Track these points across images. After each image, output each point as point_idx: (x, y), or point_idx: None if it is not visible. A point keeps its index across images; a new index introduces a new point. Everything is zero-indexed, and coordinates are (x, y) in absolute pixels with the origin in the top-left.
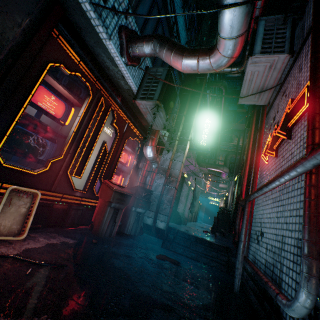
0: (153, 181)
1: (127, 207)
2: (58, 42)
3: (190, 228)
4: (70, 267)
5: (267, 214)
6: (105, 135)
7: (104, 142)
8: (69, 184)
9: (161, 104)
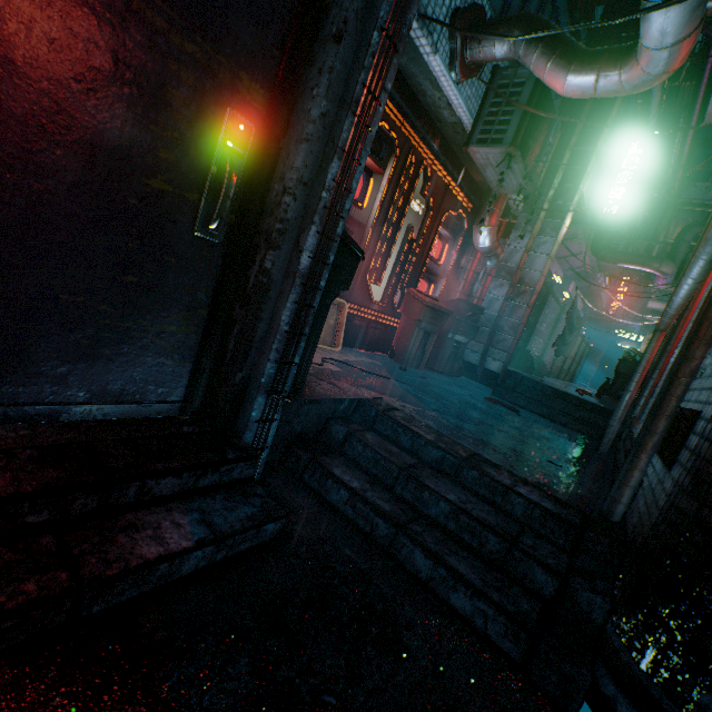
0: (486, 292)
1: (439, 333)
2: None
3: (550, 382)
4: (393, 381)
5: None
6: (411, 214)
7: (410, 227)
8: (367, 293)
9: (516, 153)
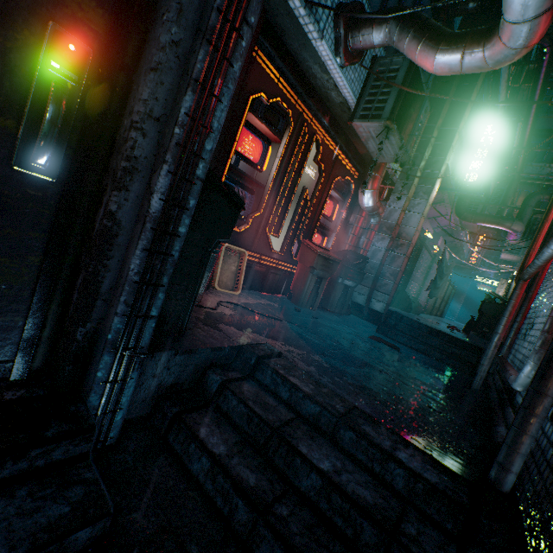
0: (370, 244)
1: (331, 278)
2: (258, 62)
3: (425, 319)
4: (285, 323)
5: (546, 300)
6: (306, 178)
7: (305, 189)
8: (267, 244)
9: (393, 126)
